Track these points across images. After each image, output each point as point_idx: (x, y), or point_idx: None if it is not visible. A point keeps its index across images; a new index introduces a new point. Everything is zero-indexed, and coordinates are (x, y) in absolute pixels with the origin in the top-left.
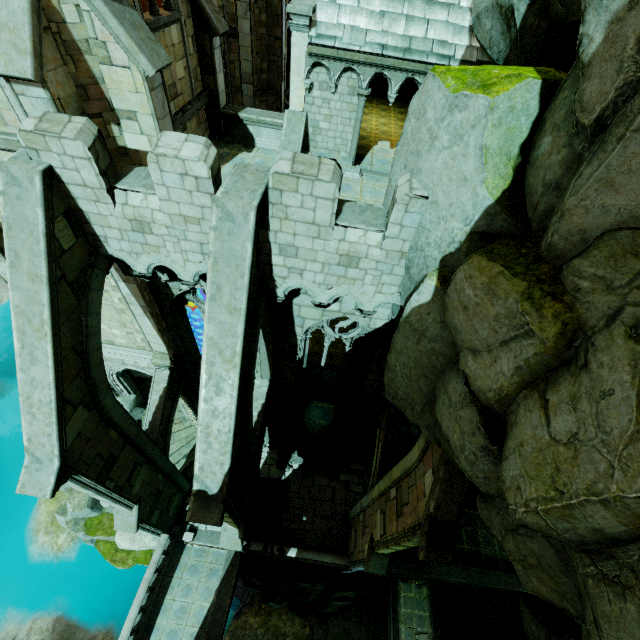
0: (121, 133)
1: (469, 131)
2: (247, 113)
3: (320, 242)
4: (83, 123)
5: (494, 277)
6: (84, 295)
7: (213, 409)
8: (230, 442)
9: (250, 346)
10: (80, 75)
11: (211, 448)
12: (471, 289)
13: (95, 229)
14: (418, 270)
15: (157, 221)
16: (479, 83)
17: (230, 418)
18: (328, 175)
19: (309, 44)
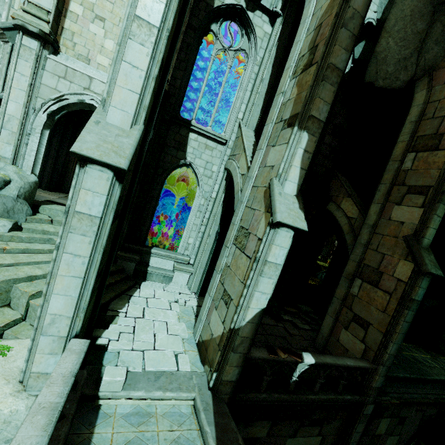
0: None
1: None
2: None
3: None
4: None
5: None
6: None
7: None
8: None
9: None
10: None
11: None
12: None
13: None
14: None
15: None
16: None
17: None
18: None
19: None
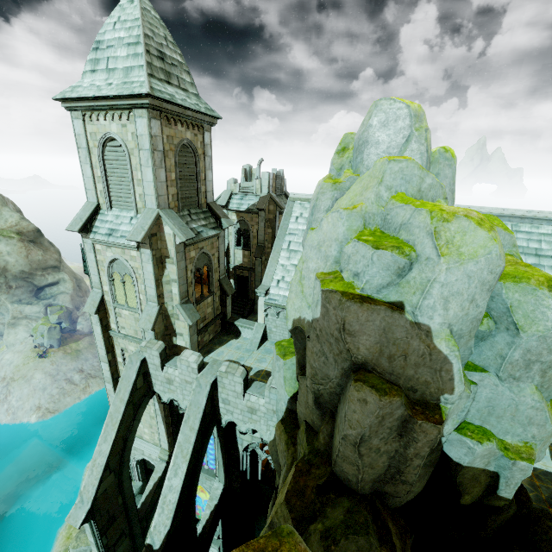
0: (176, 339)
1: (281, 368)
2: (238, 322)
3: (238, 400)
4: (161, 344)
5: (281, 432)
6: (137, 410)
7: (171, 485)
8: (173, 510)
9: (200, 451)
10: (167, 323)
11: (163, 512)
12: (277, 436)
13: (152, 380)
14: (278, 421)
15: (176, 380)
16: (284, 353)
17: (177, 493)
18: (239, 374)
19: (264, 301)
